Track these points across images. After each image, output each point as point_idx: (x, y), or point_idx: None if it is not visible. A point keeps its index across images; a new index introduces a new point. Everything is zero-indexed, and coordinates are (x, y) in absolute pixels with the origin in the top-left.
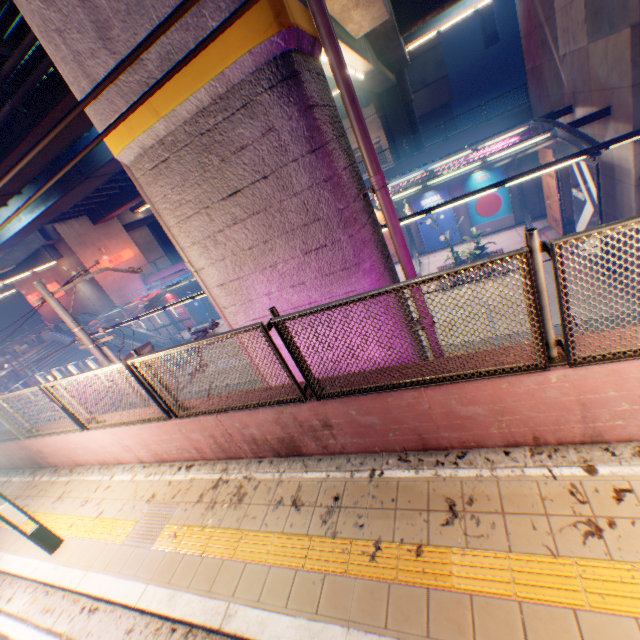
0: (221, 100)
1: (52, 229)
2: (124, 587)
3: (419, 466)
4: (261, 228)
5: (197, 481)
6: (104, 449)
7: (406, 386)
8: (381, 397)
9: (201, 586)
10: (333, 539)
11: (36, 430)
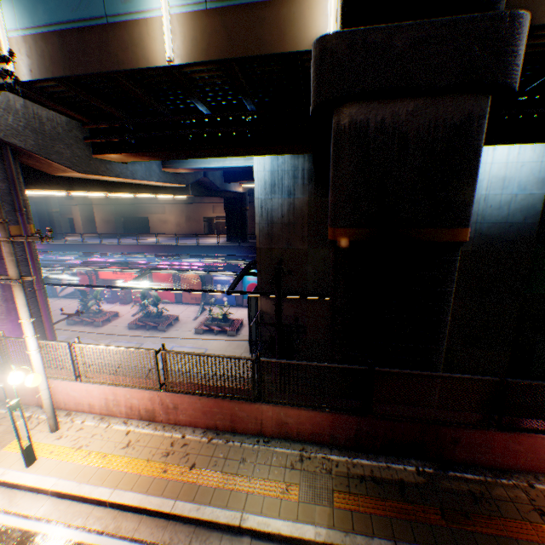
0: None
1: None
2: None
3: None
4: None
5: None
6: None
7: None
8: None
9: None
10: None
11: None
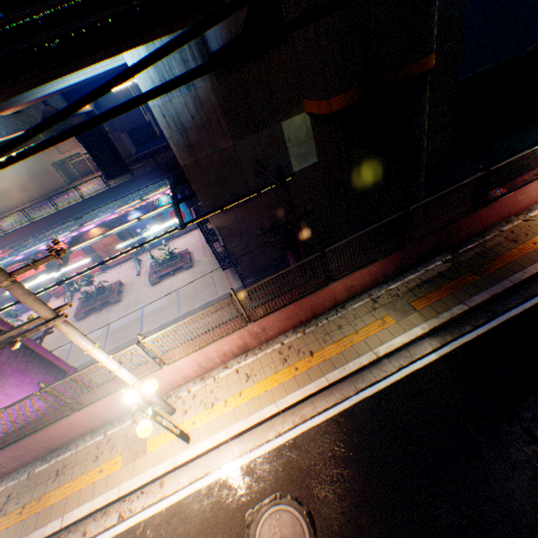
0: None
1: None
2: None
3: (51, 459)
4: None
5: None
6: None
7: (25, 437)
8: (18, 443)
9: None
10: (5, 516)
11: None
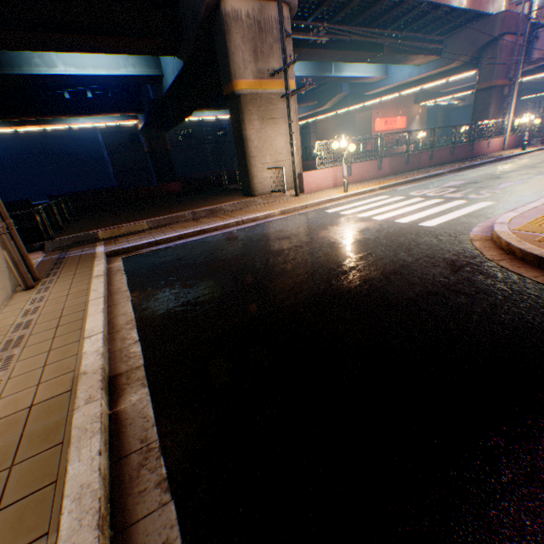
0: None
1: None
2: None
3: None
4: None
5: None
6: None
7: None
8: None
9: None
10: None
11: None
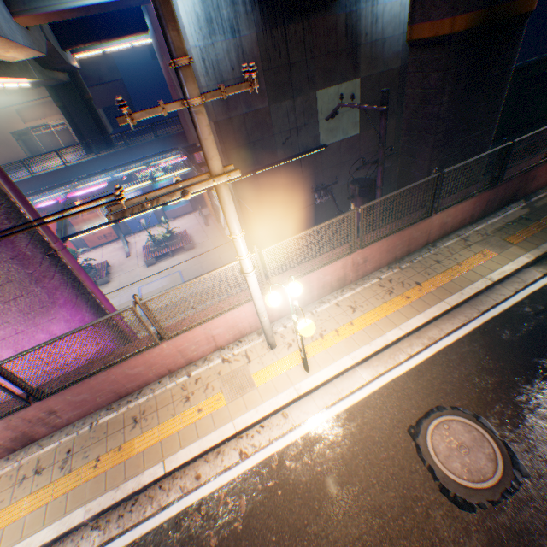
0: None
1: None
2: None
3: (120, 408)
4: None
5: None
6: None
7: (99, 372)
8: (86, 382)
9: None
10: (71, 473)
11: None
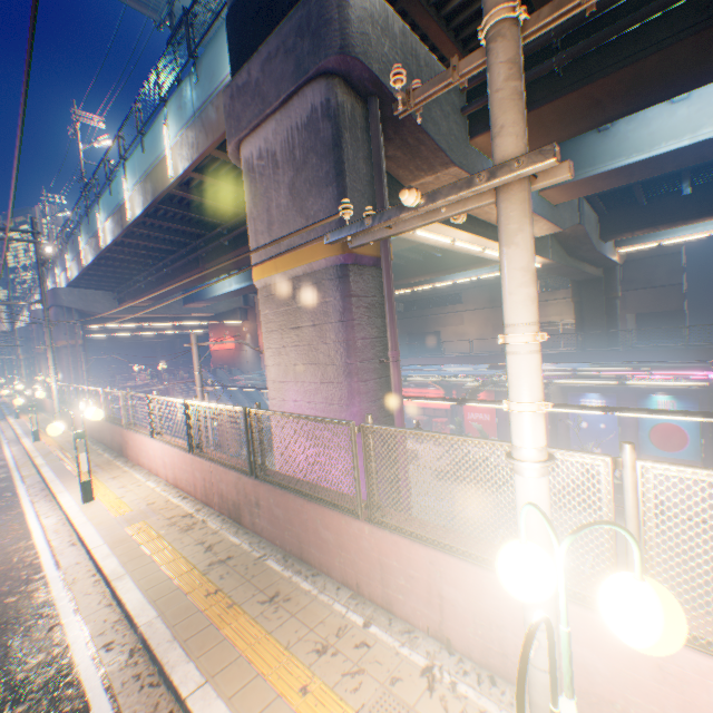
0: (307, 275)
1: (252, 298)
2: (95, 537)
3: (288, 567)
4: (304, 354)
5: (180, 507)
6: (155, 458)
7: (297, 492)
8: (286, 495)
9: (125, 558)
10: (203, 574)
11: (134, 426)
